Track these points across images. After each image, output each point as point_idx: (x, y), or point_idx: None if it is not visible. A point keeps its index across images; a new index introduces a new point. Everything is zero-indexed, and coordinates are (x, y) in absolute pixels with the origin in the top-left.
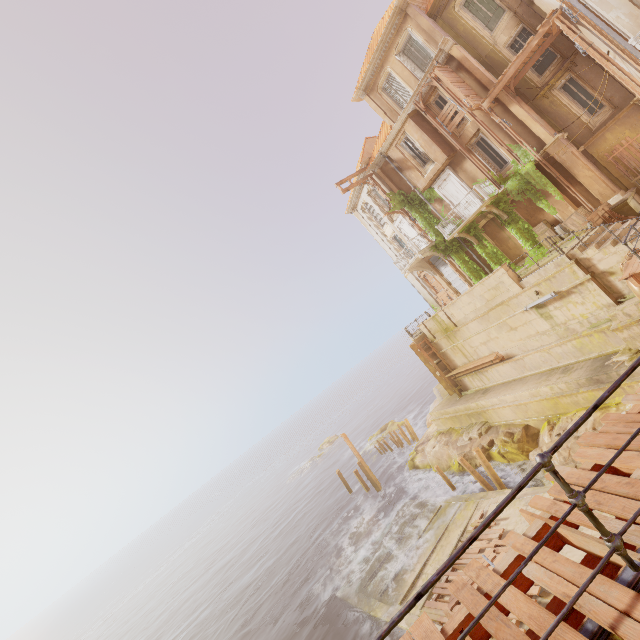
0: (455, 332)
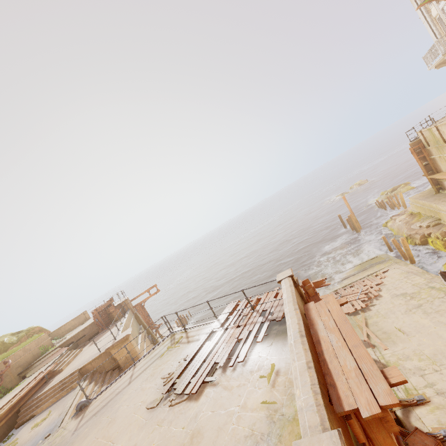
0: (443, 147)
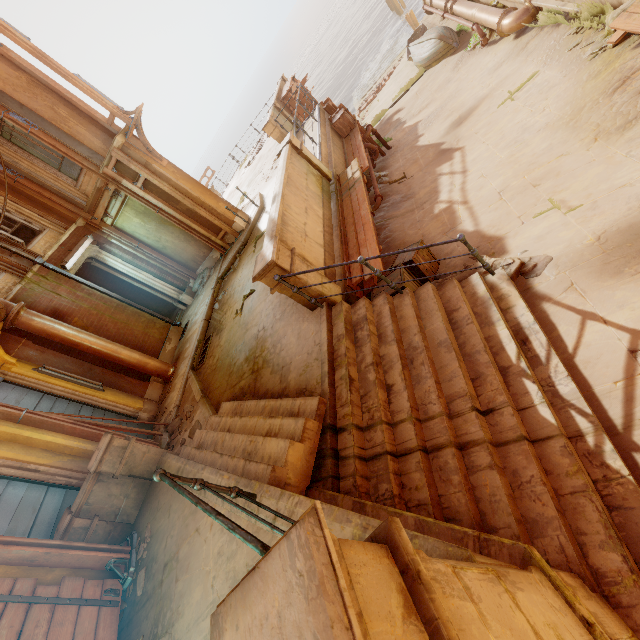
0: None
